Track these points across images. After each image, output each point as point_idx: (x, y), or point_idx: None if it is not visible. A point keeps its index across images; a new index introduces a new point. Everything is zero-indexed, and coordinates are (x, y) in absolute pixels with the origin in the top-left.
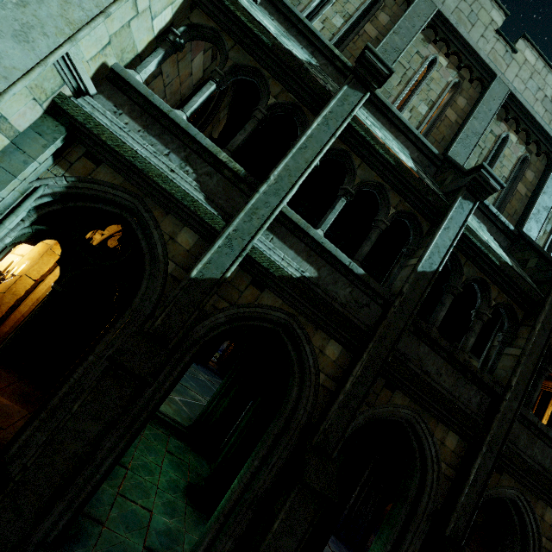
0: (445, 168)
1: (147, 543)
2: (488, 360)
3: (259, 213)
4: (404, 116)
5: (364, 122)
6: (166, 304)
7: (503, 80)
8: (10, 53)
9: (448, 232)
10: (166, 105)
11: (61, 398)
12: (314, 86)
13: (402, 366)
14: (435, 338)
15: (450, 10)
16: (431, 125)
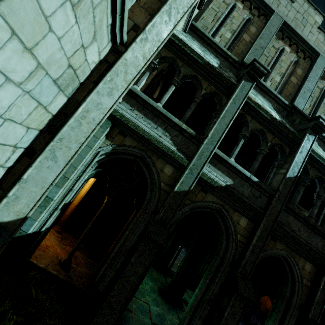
0: (293, 113)
1: (152, 321)
2: (324, 220)
3: (204, 154)
4: (267, 84)
5: (253, 98)
6: (164, 205)
7: (323, 56)
8: (105, 102)
9: (301, 154)
10: (155, 103)
11: (115, 252)
12: (226, 82)
13: (281, 229)
14: (297, 212)
15: (291, 20)
16: (283, 87)
